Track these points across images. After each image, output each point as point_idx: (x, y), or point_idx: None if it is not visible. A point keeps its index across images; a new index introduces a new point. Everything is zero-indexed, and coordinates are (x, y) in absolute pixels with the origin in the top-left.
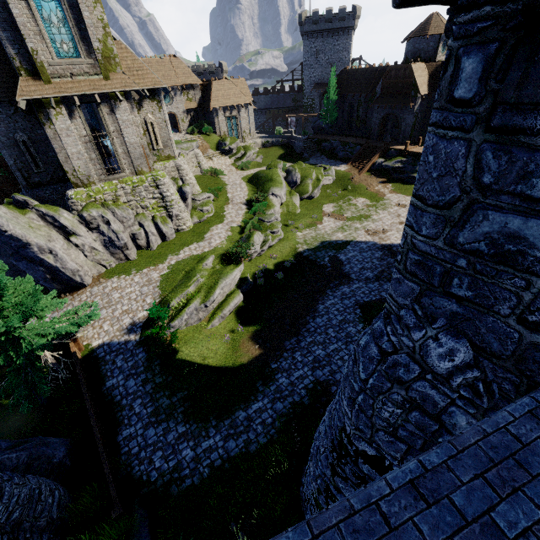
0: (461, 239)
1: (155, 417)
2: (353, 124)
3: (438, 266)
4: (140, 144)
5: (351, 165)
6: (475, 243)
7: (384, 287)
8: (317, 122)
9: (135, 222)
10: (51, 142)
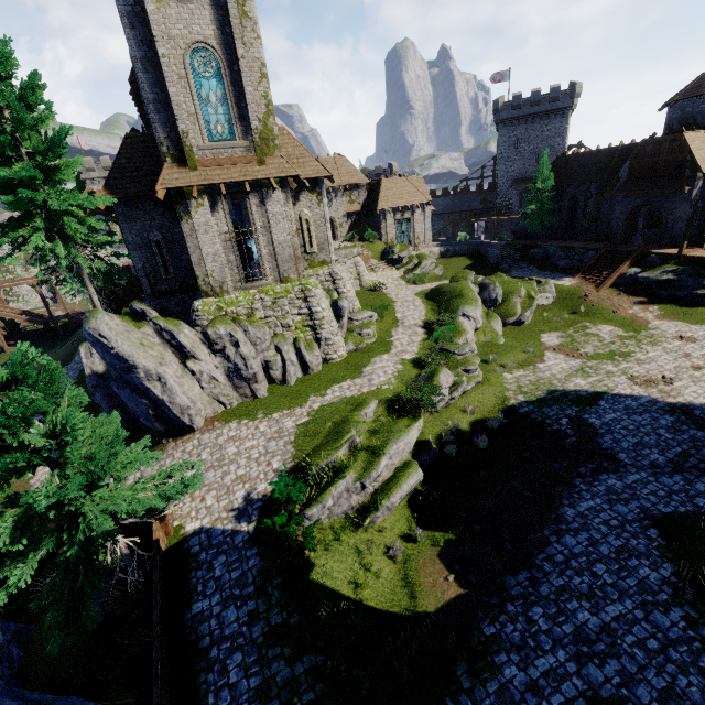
0: None
1: (261, 702)
2: (578, 224)
3: None
4: (290, 244)
5: (580, 278)
6: None
7: (697, 487)
8: (521, 224)
9: (271, 345)
10: (186, 239)
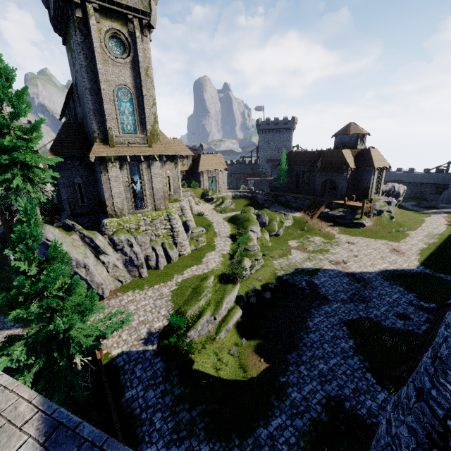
0: None
1: (176, 433)
2: (300, 185)
3: None
4: (162, 189)
5: (304, 213)
6: None
7: (359, 307)
8: (273, 183)
9: (149, 246)
10: (103, 184)
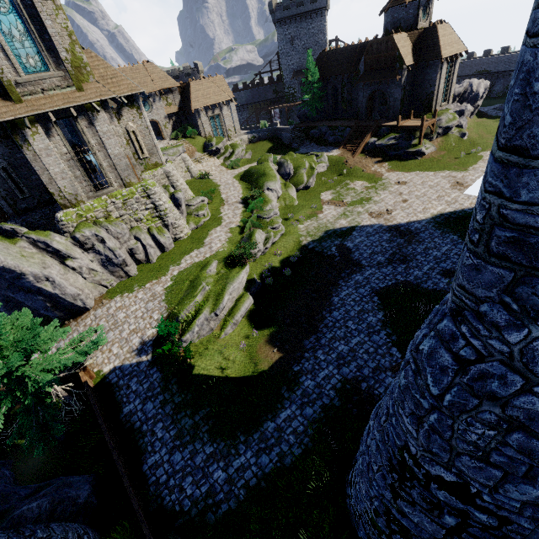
0: None
1: (179, 440)
2: (339, 107)
3: None
4: (125, 155)
5: (343, 149)
6: None
7: (398, 270)
8: (302, 110)
9: (131, 236)
10: (32, 164)
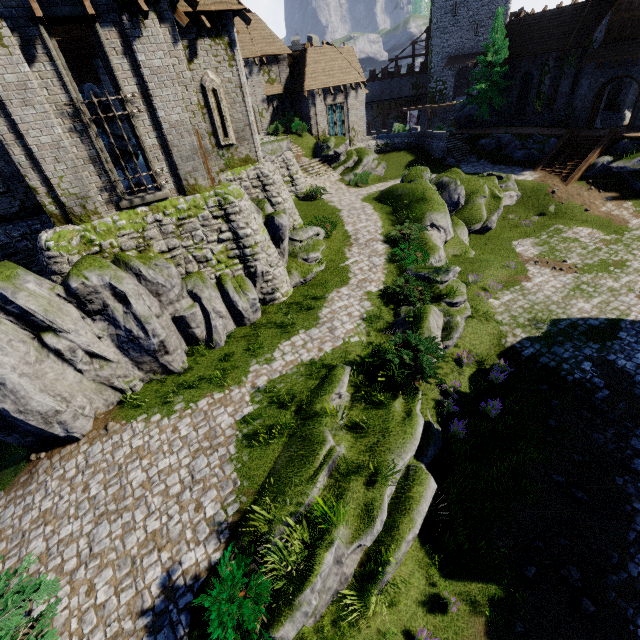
0: None
1: None
2: (529, 107)
3: None
4: (191, 127)
5: (542, 172)
6: None
7: None
8: (466, 109)
9: (183, 291)
10: None
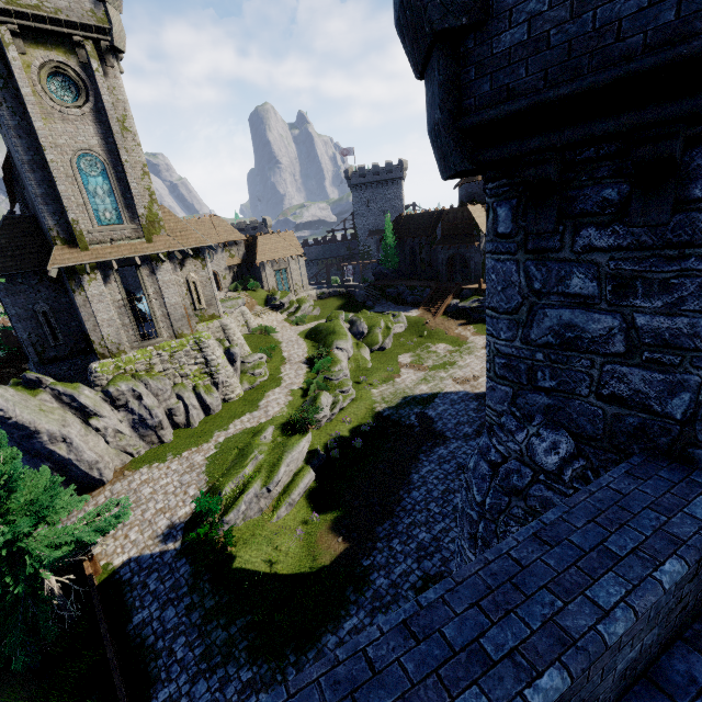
0: (533, 336)
1: (207, 661)
2: (418, 267)
3: (522, 364)
4: (182, 305)
5: (423, 310)
6: (544, 337)
7: None
8: (378, 268)
9: (172, 394)
10: (80, 309)
